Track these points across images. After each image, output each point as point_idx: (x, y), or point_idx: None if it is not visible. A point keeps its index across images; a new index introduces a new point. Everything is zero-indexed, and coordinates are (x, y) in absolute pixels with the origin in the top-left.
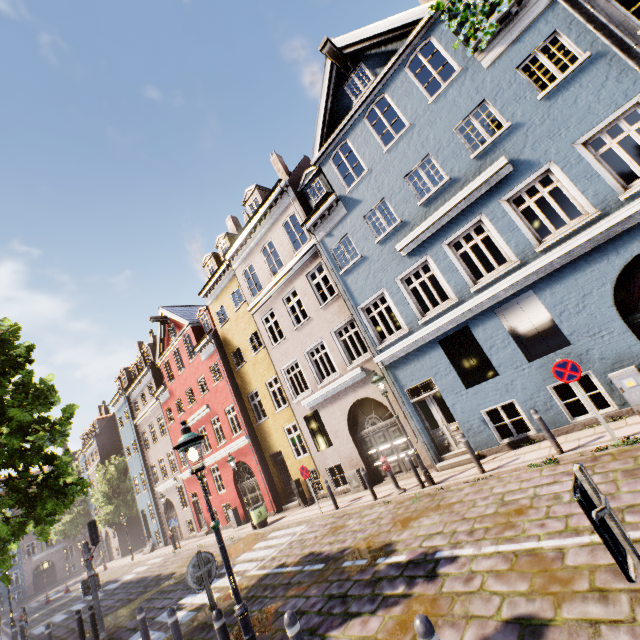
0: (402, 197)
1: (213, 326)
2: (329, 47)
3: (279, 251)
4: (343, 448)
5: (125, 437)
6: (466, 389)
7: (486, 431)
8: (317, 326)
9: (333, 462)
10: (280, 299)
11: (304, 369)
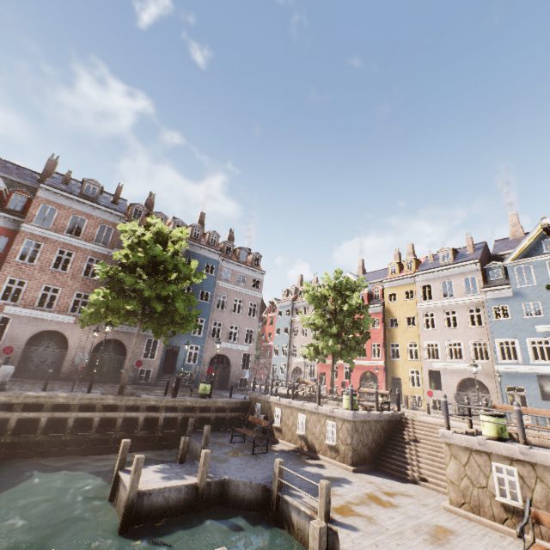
0: (549, 307)
1: (381, 299)
2: (546, 227)
3: (454, 288)
4: (448, 394)
5: (279, 323)
6: (541, 400)
7: (543, 421)
8: (461, 334)
9: (437, 397)
10: (442, 310)
11: (441, 349)
